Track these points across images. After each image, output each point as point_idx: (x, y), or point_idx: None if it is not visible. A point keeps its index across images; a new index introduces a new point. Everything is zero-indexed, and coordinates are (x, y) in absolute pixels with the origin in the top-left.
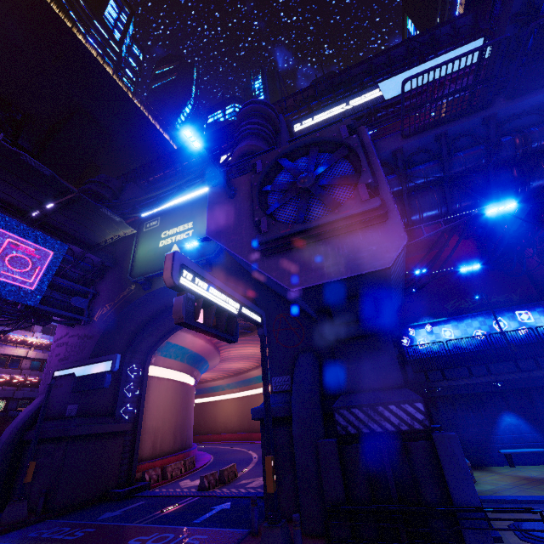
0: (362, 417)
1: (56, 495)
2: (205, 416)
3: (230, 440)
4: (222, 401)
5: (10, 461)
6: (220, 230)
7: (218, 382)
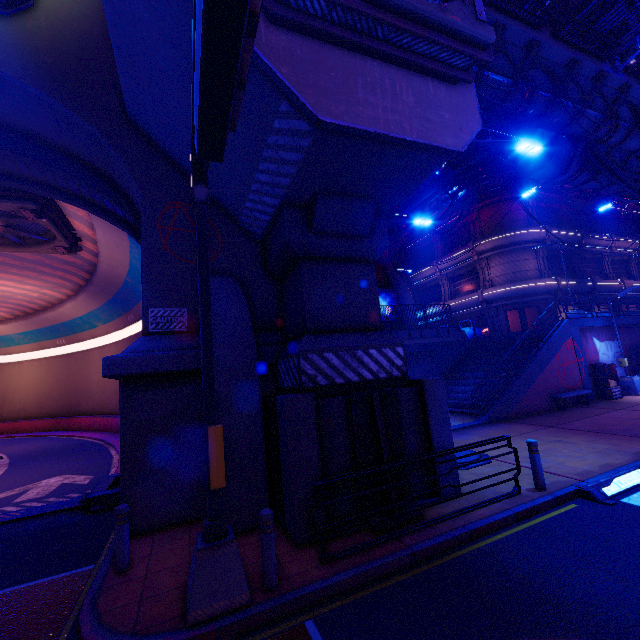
0: (337, 364)
1: None
2: None
3: None
4: None
5: None
6: None
7: None
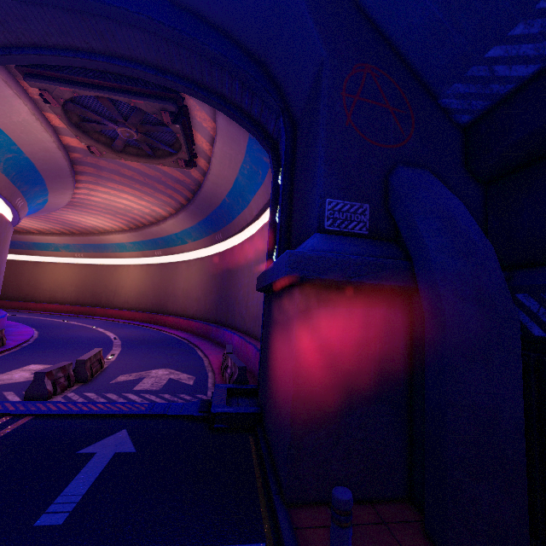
0: None
1: None
2: (18, 279)
3: (59, 312)
4: (52, 264)
5: None
6: None
7: (49, 238)
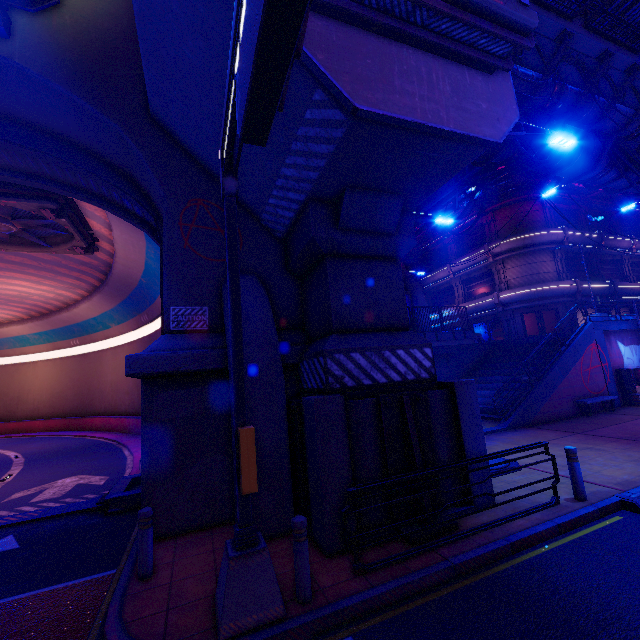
0: (364, 365)
1: None
2: None
3: None
4: None
5: None
6: None
7: None
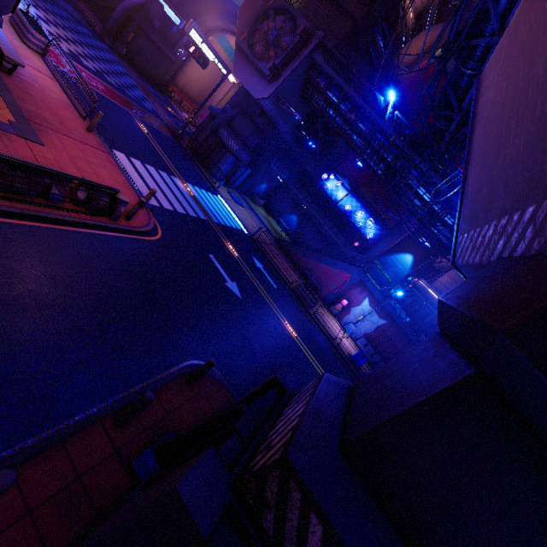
0: (225, 136)
1: (136, 59)
2: None
3: None
4: None
5: (124, 21)
6: (243, 14)
7: None
